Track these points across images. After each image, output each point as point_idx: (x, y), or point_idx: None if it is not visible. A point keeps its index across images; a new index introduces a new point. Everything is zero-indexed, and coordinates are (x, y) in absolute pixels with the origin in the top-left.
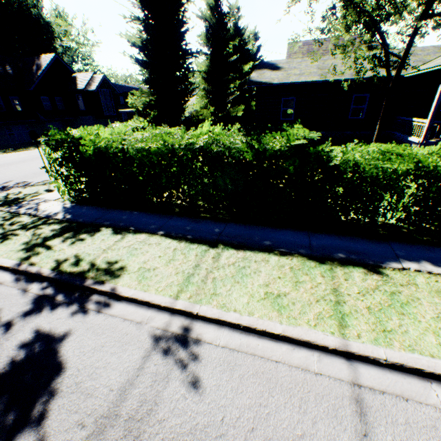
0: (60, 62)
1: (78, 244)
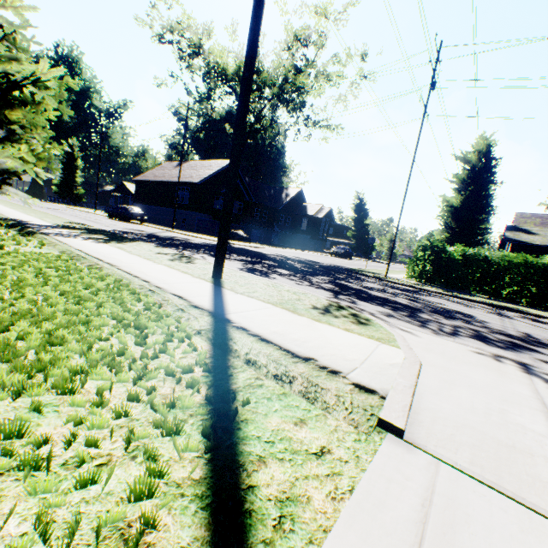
0: (300, 194)
1: (473, 297)
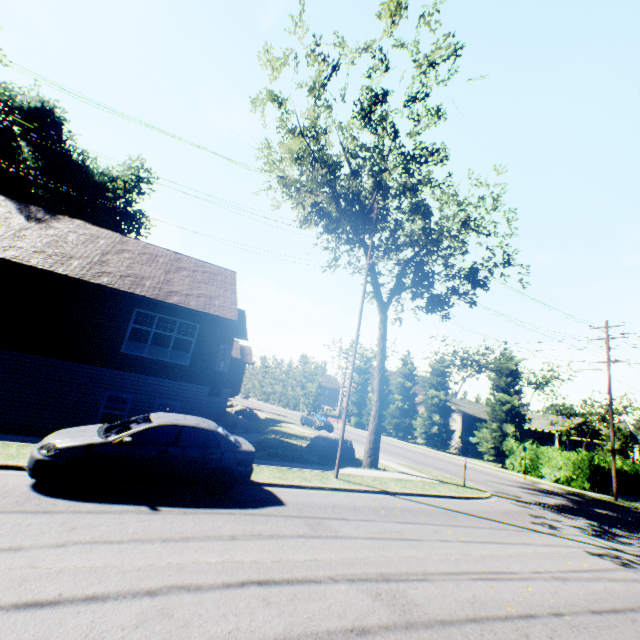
0: None
1: None
